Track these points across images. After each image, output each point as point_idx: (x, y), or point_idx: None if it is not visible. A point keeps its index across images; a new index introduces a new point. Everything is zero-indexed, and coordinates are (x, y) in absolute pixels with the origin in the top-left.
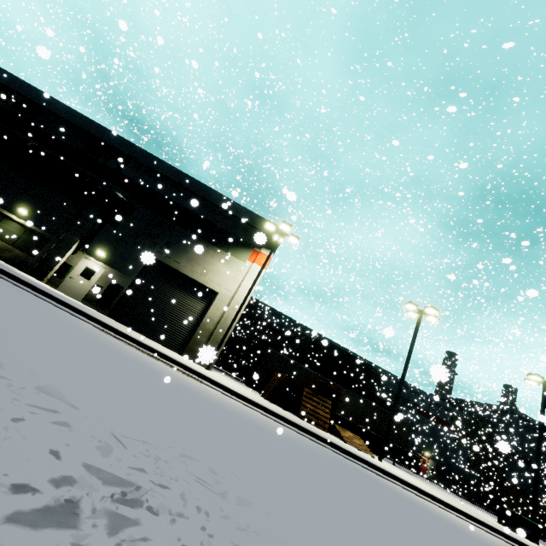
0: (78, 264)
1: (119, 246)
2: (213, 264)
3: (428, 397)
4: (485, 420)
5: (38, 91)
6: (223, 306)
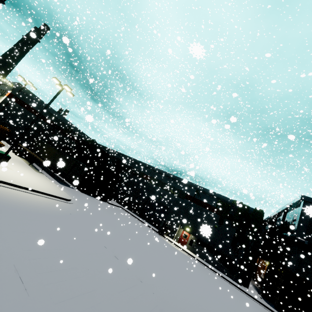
0: None
1: None
2: None
3: (195, 186)
4: (293, 219)
5: None
6: None
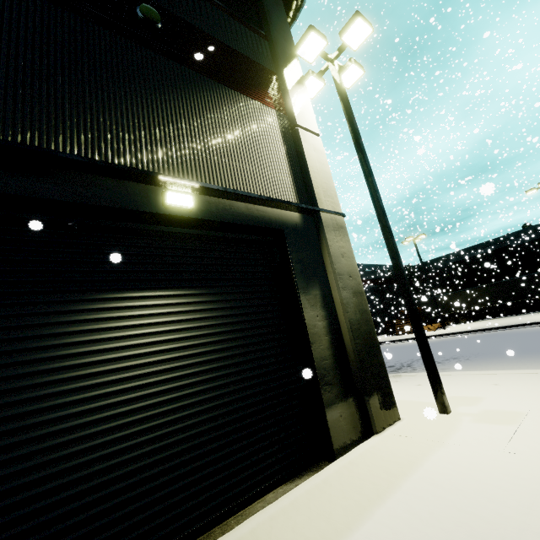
0: None
1: None
2: None
3: None
4: None
5: None
6: None
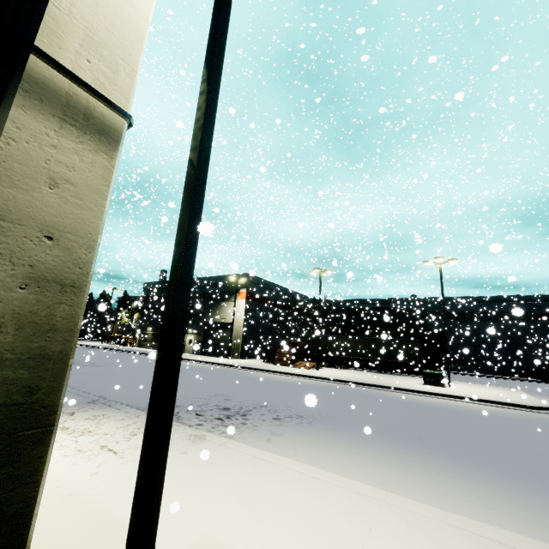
0: (186, 339)
1: (194, 324)
2: (226, 310)
3: (543, 298)
4: None
5: (155, 282)
6: (235, 328)
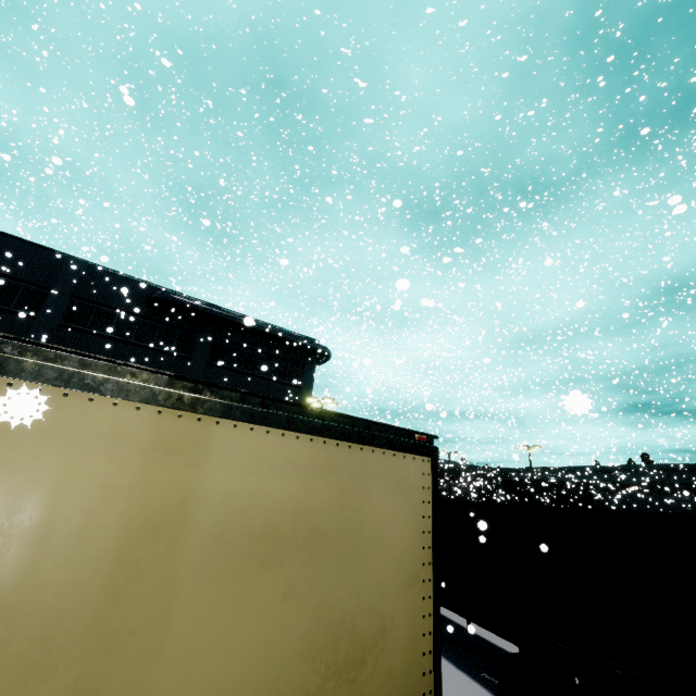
0: None
1: None
2: None
3: None
4: None
5: None
6: None
